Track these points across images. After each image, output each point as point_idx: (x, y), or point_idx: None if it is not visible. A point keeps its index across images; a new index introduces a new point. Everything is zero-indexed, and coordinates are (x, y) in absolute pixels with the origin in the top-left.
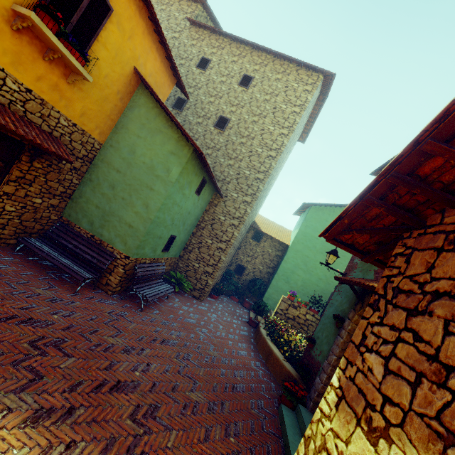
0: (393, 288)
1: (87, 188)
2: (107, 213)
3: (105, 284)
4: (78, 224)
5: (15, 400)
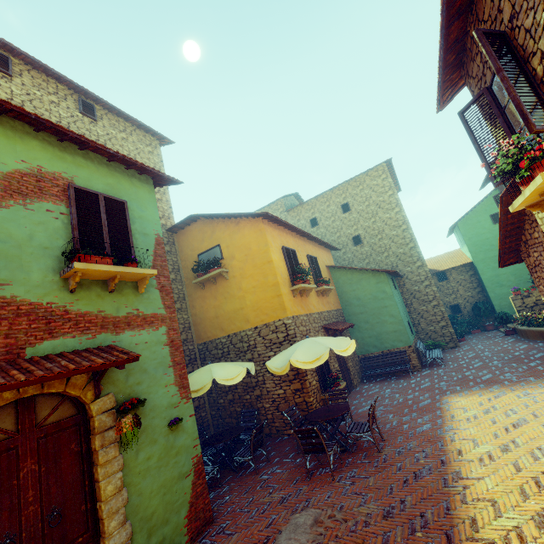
0: (530, 269)
1: (355, 333)
2: (377, 336)
3: (413, 367)
4: (369, 352)
5: (462, 390)
